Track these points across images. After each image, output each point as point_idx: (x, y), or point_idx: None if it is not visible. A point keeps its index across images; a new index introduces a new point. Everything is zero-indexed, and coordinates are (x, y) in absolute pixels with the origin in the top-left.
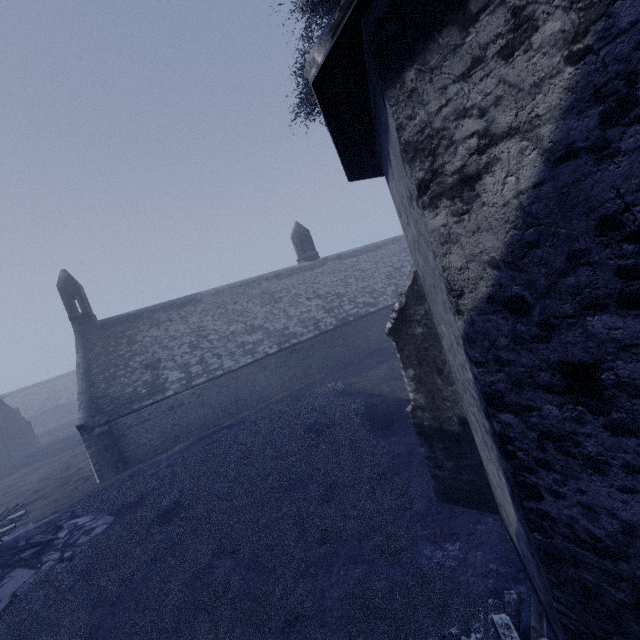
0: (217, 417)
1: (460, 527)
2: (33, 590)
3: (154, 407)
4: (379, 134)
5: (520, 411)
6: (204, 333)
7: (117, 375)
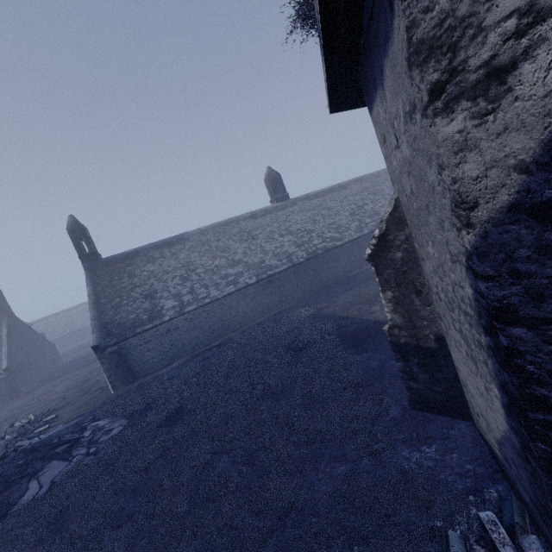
0: (207, 338)
1: (435, 432)
2: (67, 478)
3: (154, 330)
4: (369, 53)
5: (536, 324)
6: (192, 267)
7: (122, 304)
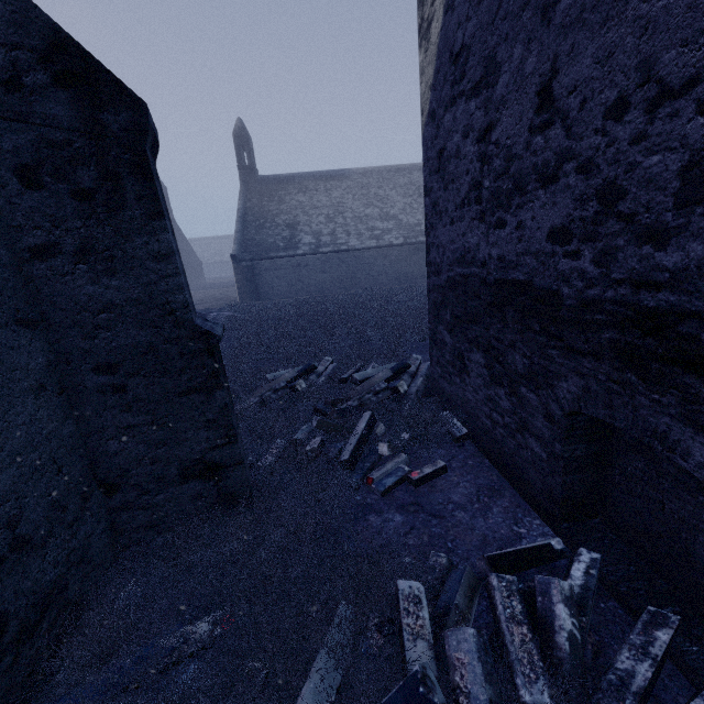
0: (333, 286)
1: None
2: None
3: (286, 260)
4: None
5: (430, 193)
6: (341, 209)
7: (264, 226)
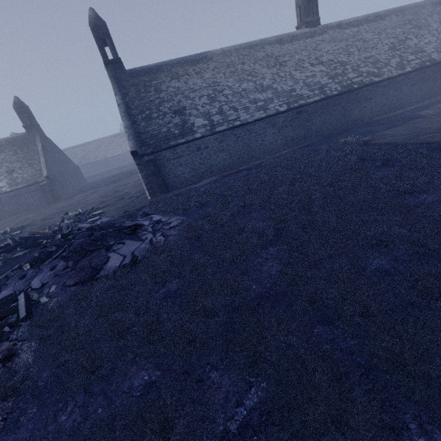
0: (232, 163)
1: None
2: (149, 254)
3: (186, 146)
4: None
5: None
6: (219, 88)
7: (152, 117)
